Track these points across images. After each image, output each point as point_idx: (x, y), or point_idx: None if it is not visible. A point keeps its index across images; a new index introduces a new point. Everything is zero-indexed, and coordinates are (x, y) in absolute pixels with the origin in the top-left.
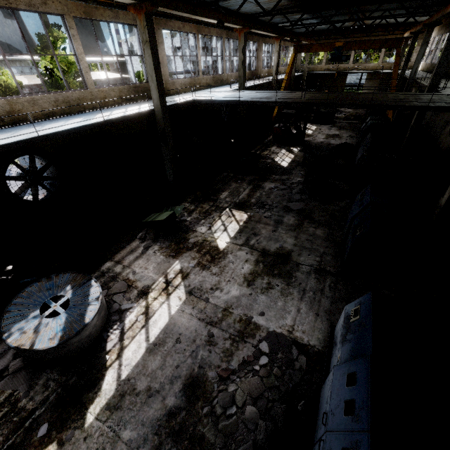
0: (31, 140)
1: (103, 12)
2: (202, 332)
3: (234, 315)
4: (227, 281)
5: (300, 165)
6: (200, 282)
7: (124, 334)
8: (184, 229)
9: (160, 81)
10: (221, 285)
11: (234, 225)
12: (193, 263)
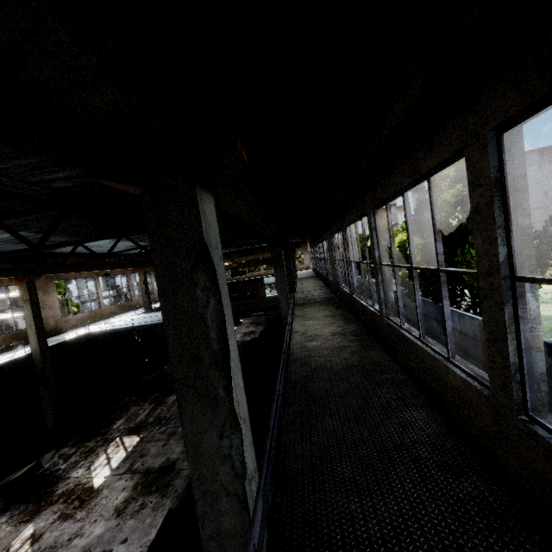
0: None
1: None
2: None
3: None
4: (93, 522)
5: None
6: (56, 537)
7: None
8: (53, 481)
9: (41, 327)
10: (83, 529)
11: (121, 454)
12: (53, 518)
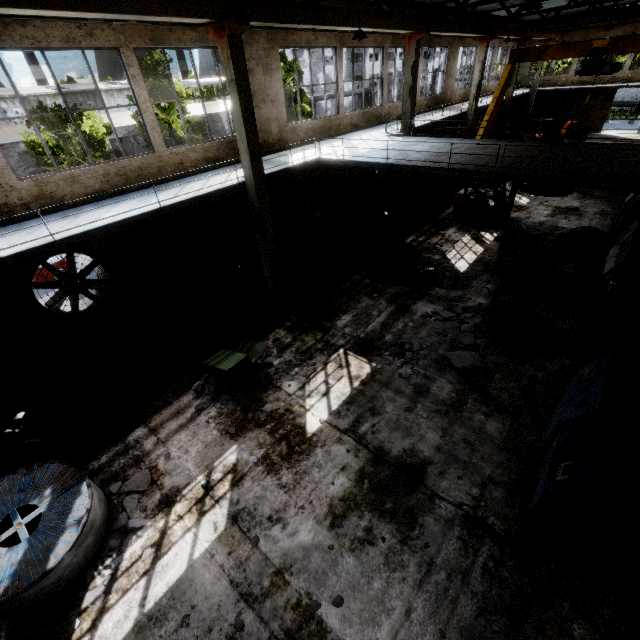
0: (45, 247)
1: (182, 34)
2: (228, 615)
3: (290, 589)
4: (299, 507)
5: (490, 270)
6: (256, 498)
7: (115, 580)
8: (263, 382)
9: (254, 139)
10: (287, 513)
11: (343, 385)
12: (256, 455)
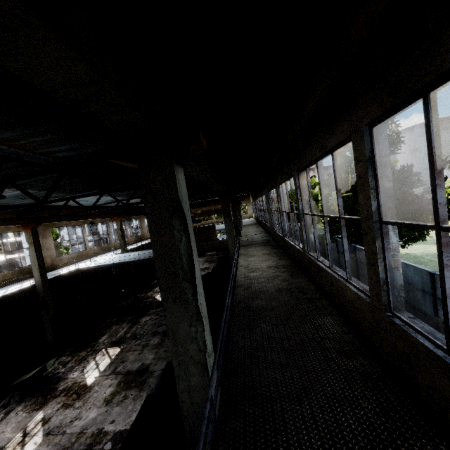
0: None
1: None
2: None
3: (87, 433)
4: (88, 409)
5: None
6: (61, 420)
7: None
8: (55, 380)
9: (42, 264)
10: (81, 414)
11: (106, 360)
12: (57, 407)
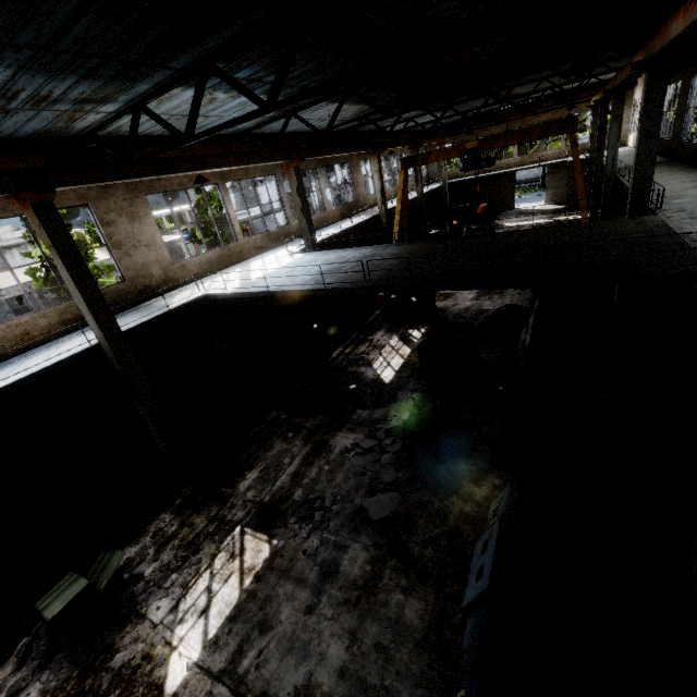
0: None
1: (7, 204)
2: None
3: None
4: None
5: (416, 375)
6: None
7: None
8: (123, 612)
9: (97, 299)
10: None
11: (230, 589)
12: None
